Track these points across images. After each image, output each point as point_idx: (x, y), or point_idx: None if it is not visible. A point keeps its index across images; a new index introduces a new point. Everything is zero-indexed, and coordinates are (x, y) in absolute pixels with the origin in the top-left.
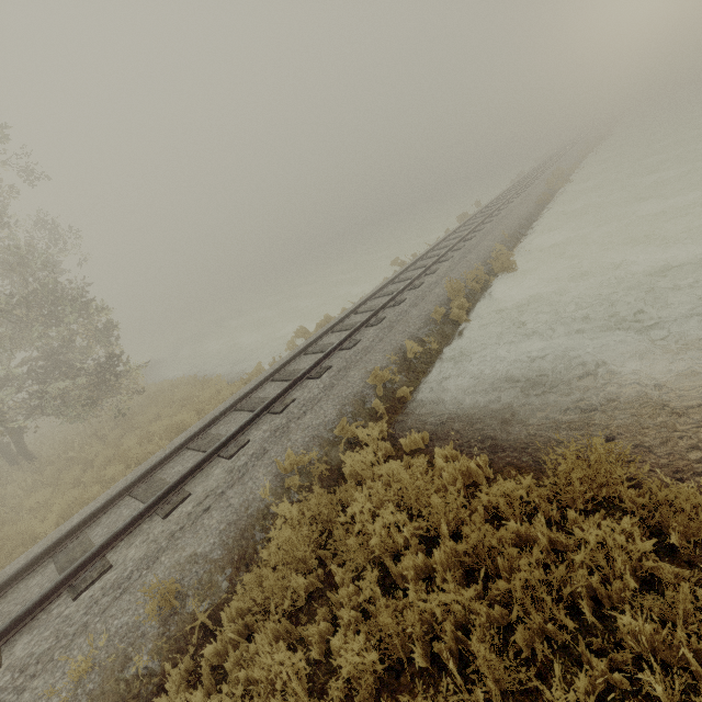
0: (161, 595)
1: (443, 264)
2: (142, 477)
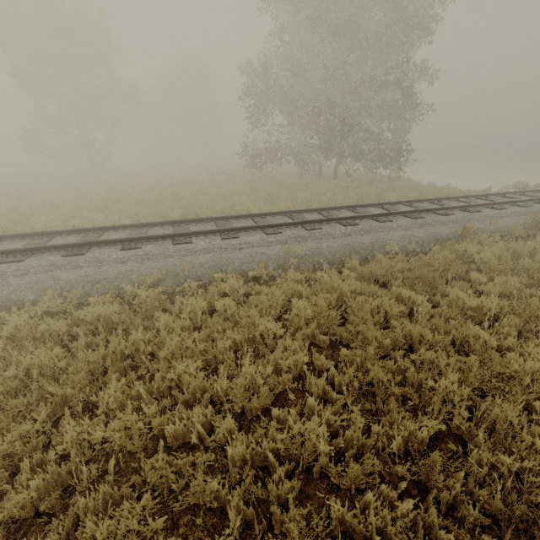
0: (531, 221)
1: None
2: (461, 197)
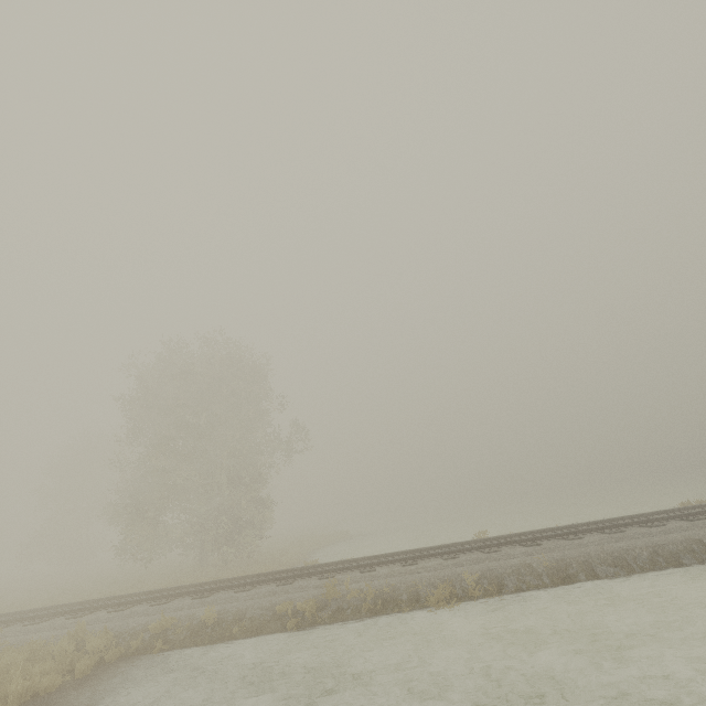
0: None
1: (429, 561)
2: (117, 597)
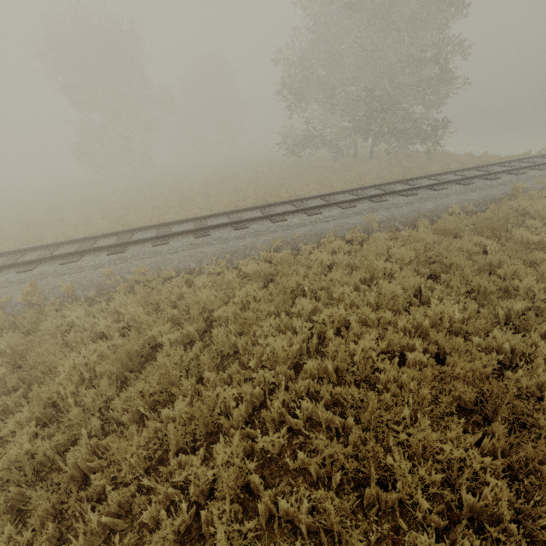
0: None
1: None
2: (504, 162)
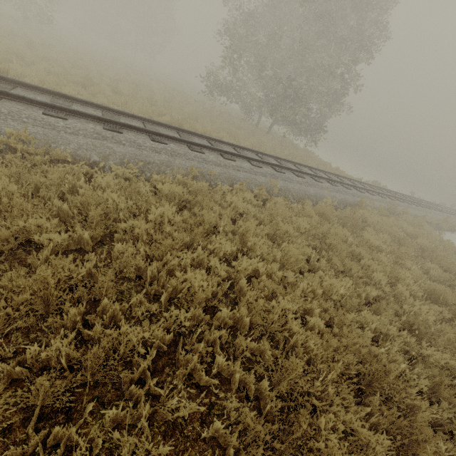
0: (389, 207)
1: (439, 211)
2: (352, 180)
